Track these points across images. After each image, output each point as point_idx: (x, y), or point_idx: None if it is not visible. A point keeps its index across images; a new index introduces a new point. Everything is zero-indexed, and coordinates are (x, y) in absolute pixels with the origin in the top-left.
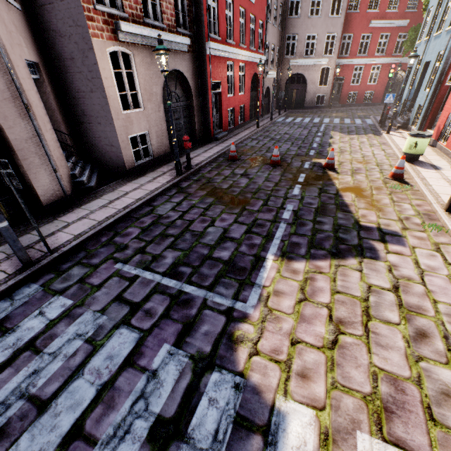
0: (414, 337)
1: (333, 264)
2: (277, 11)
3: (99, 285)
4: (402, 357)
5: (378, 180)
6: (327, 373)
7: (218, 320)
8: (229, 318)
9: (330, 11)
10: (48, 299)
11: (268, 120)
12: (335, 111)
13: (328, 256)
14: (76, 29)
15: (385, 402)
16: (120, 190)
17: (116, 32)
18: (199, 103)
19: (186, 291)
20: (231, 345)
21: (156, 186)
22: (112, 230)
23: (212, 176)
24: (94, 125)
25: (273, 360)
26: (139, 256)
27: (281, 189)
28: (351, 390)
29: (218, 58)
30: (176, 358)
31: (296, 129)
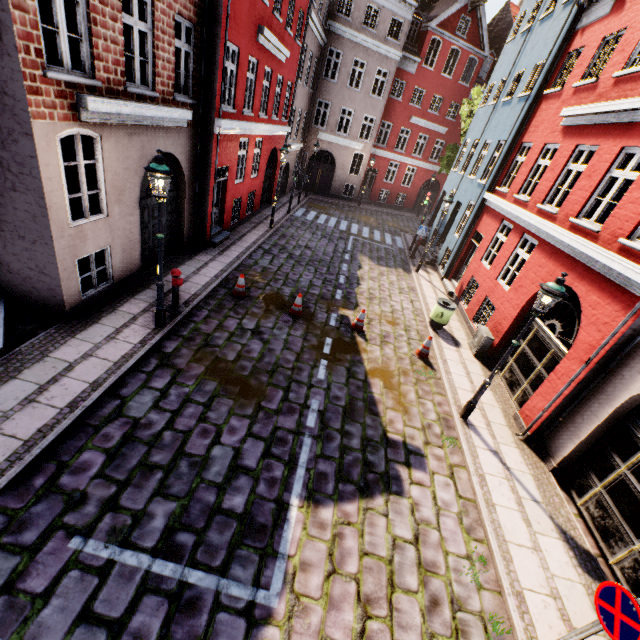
0: (429, 607)
1: (362, 507)
2: (310, 68)
3: (45, 593)
4: (419, 638)
5: (405, 357)
6: None
7: (236, 629)
8: (250, 621)
9: (371, 89)
10: None
11: (285, 213)
12: (365, 212)
13: (357, 493)
14: (0, 95)
15: None
16: (56, 358)
17: (77, 107)
18: (193, 194)
19: (190, 582)
20: None
21: (122, 351)
22: (52, 457)
23: (211, 331)
24: (9, 235)
25: None
26: (109, 517)
27: (304, 368)
28: None
29: (229, 136)
30: None
31: (320, 239)
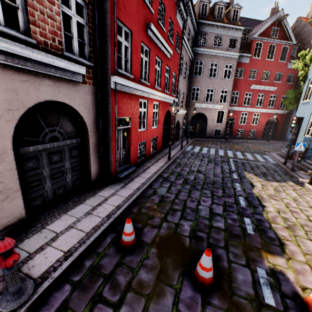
0: None
1: None
2: (186, 70)
3: None
4: None
5: None
6: None
7: None
8: None
9: (223, 75)
10: None
11: (179, 149)
12: (231, 143)
13: None
14: None
15: None
16: None
17: None
18: (98, 140)
19: None
20: None
21: None
22: None
23: None
24: None
25: None
26: None
27: None
28: None
29: (128, 95)
30: None
31: (207, 164)
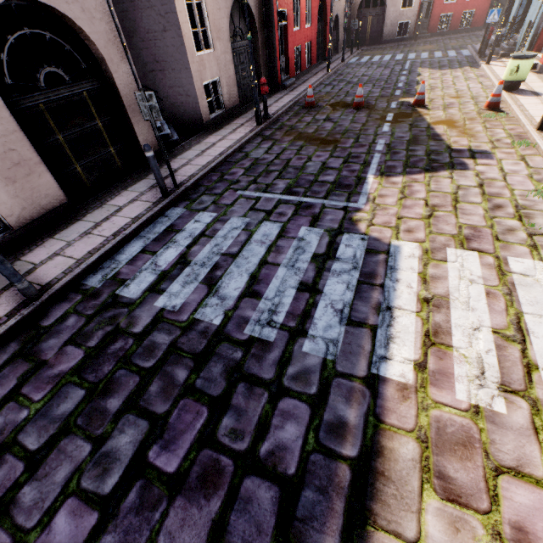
0: (492, 208)
1: (427, 176)
2: None
3: (231, 204)
4: (481, 218)
5: (471, 112)
6: (425, 229)
7: (338, 213)
8: (346, 211)
9: None
10: (196, 214)
11: (339, 62)
12: (422, 44)
13: (422, 171)
14: None
15: (466, 236)
16: (205, 142)
17: None
18: (263, 42)
19: (305, 201)
20: (352, 223)
21: (240, 136)
22: (217, 172)
23: (293, 124)
24: (167, 72)
25: (385, 227)
26: (253, 185)
27: (370, 129)
28: (443, 234)
29: None
30: (314, 232)
31: (375, 69)
